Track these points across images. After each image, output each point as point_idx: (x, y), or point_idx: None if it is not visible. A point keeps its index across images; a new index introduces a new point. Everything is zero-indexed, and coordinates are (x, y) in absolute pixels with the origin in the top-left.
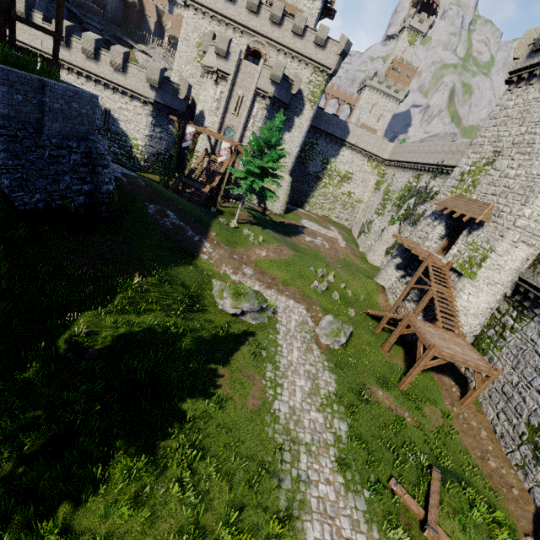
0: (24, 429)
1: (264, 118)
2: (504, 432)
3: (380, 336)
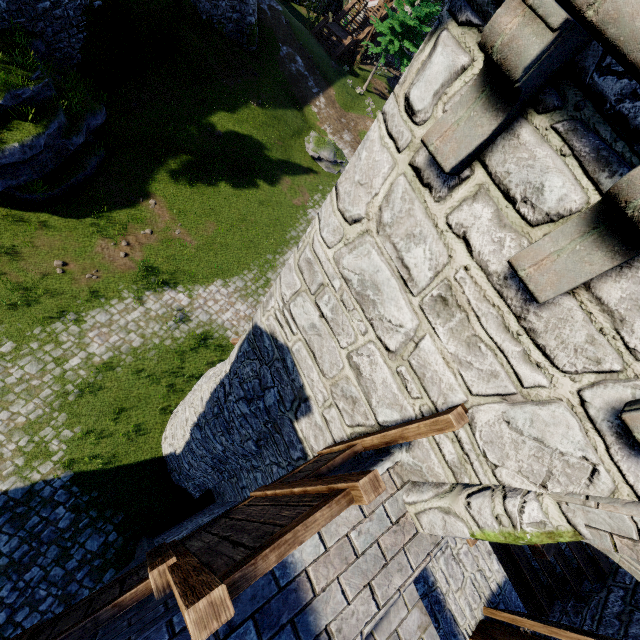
0: (188, 150)
1: None
2: None
3: None
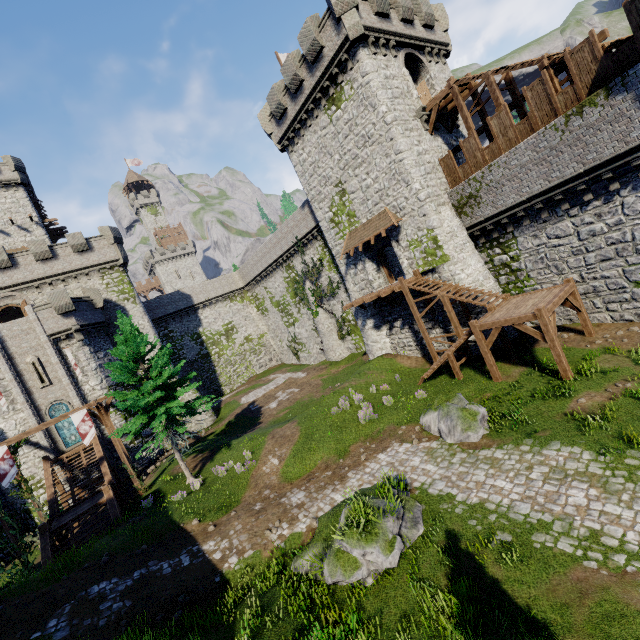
0: None
1: (92, 355)
2: (635, 312)
3: (468, 377)
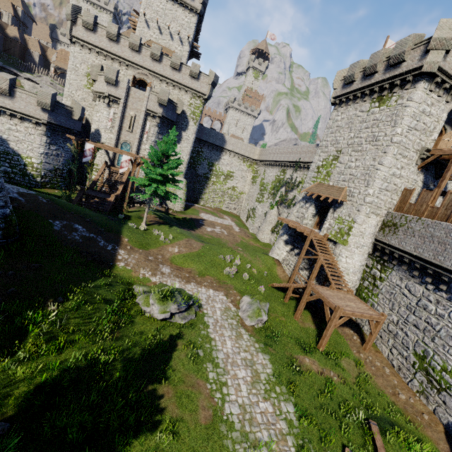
0: None
1: (156, 133)
2: (400, 365)
3: (289, 305)
